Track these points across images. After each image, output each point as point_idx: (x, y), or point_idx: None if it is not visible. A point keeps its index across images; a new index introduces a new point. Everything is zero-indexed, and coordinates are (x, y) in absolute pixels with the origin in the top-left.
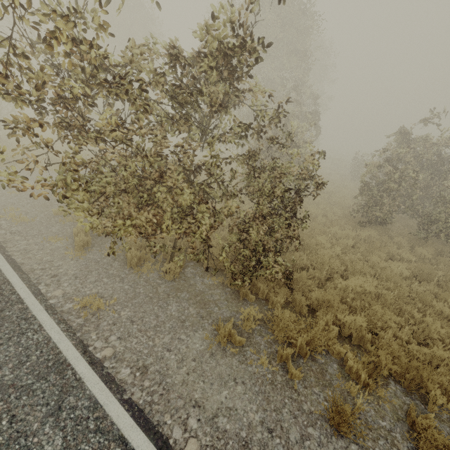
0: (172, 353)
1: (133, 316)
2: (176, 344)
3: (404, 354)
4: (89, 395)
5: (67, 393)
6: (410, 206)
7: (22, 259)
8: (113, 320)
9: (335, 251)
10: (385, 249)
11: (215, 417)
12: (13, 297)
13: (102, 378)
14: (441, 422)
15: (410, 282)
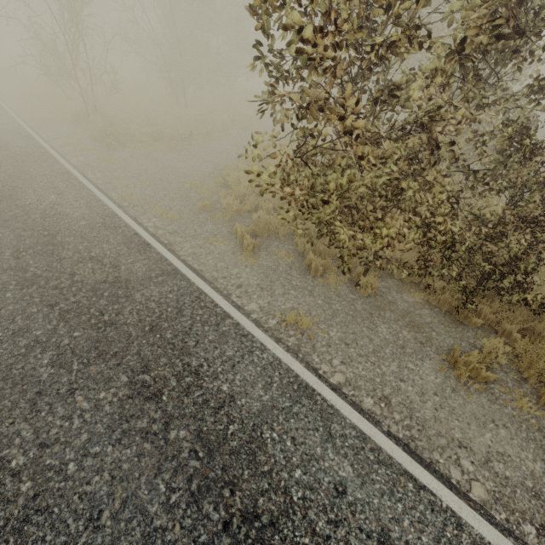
0: (407, 384)
1: (344, 338)
2: (408, 374)
3: None
4: (351, 424)
5: (329, 420)
6: None
7: (197, 265)
8: (326, 342)
9: None
10: None
11: (488, 461)
12: (218, 310)
13: (353, 407)
14: None
15: None
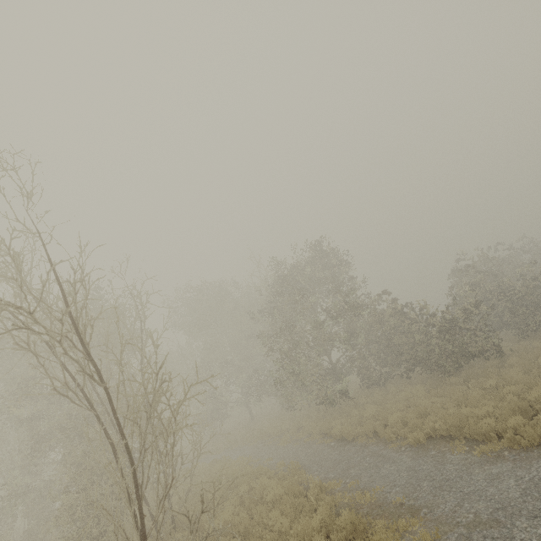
0: None
1: None
2: None
3: None
4: None
5: None
6: None
7: None
8: None
9: None
10: None
11: None
12: None
13: None
14: None
15: None
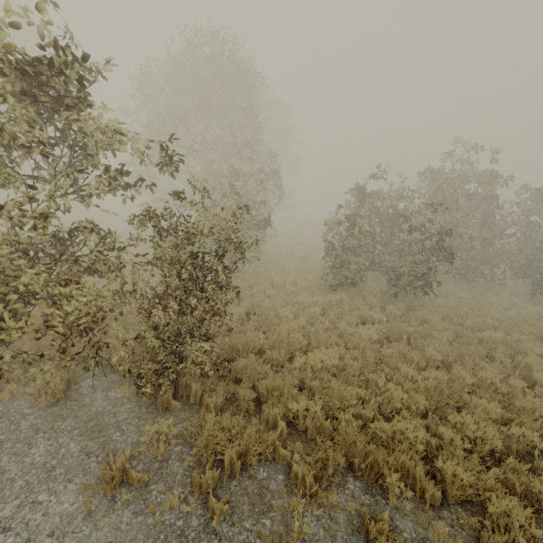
0: (11, 533)
1: None
2: (25, 515)
3: (361, 437)
4: None
5: None
6: (379, 262)
7: None
8: None
9: (299, 323)
10: (355, 313)
11: None
12: None
13: None
14: (404, 517)
15: (380, 345)
